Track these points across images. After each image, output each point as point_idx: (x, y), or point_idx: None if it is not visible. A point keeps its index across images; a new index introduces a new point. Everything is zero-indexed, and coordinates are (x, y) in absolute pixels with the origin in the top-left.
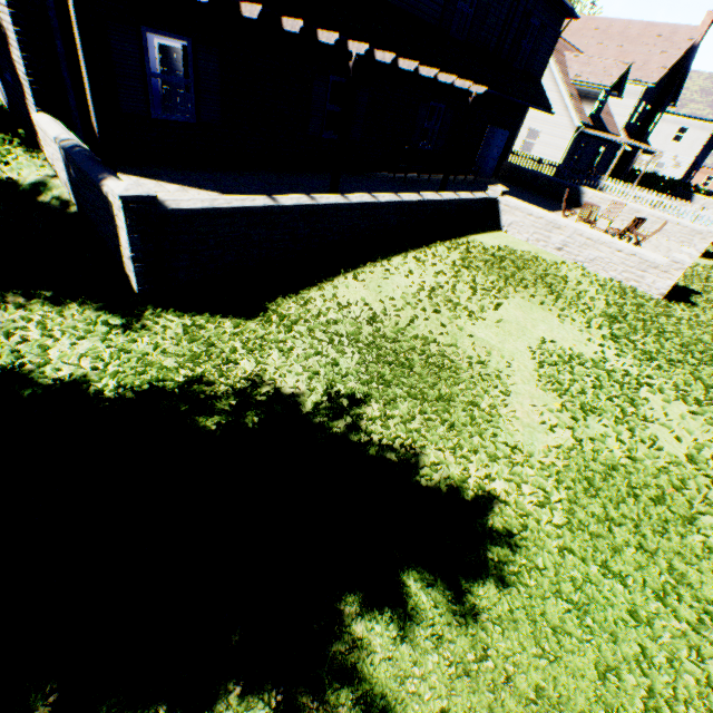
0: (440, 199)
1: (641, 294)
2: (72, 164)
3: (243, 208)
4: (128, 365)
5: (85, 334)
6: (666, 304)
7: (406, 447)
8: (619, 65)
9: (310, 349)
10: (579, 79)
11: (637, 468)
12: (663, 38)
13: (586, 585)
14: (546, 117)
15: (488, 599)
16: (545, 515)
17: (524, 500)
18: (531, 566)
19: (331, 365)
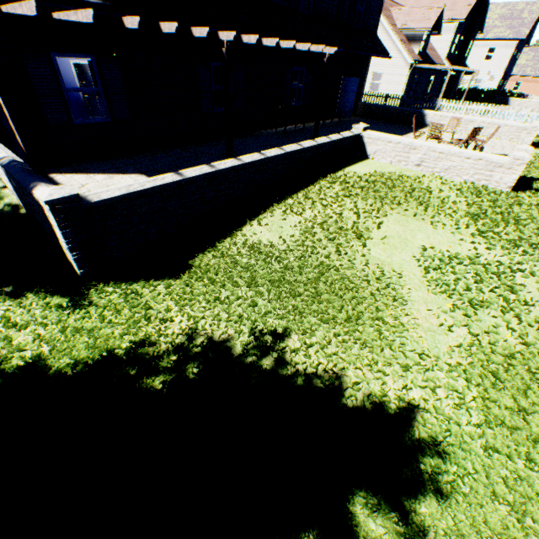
0: (316, 145)
1: (492, 190)
2: (11, 177)
3: (155, 187)
4: (81, 341)
5: (42, 320)
6: (515, 195)
7: (328, 372)
8: (435, 9)
9: (231, 296)
10: (405, 27)
11: (533, 353)
12: None
13: (517, 482)
14: (385, 61)
15: (431, 516)
16: (463, 415)
17: (441, 404)
18: (464, 473)
19: (252, 307)
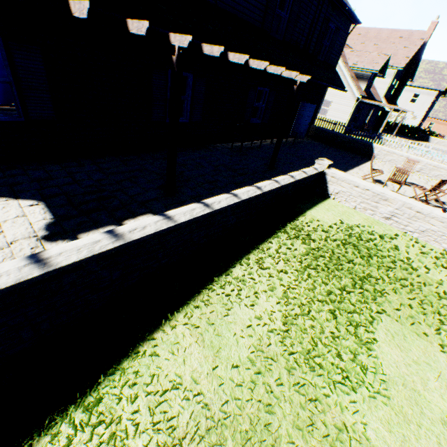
0: (278, 186)
1: None
2: None
3: None
4: None
5: None
6: None
7: None
8: (383, 56)
9: None
10: (356, 66)
11: None
12: (404, 38)
13: None
14: (335, 92)
15: None
16: None
17: None
18: None
19: None
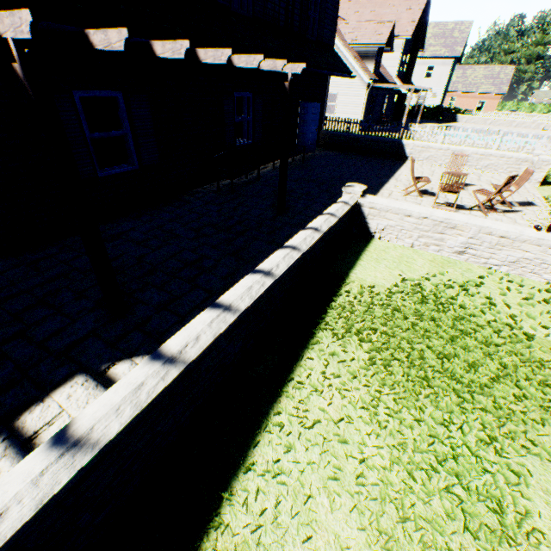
0: (299, 256)
1: None
2: None
3: None
4: None
5: None
6: None
7: None
8: (386, 23)
9: None
10: (357, 42)
11: None
12: None
13: None
14: (338, 80)
15: None
16: None
17: None
18: None
19: None
